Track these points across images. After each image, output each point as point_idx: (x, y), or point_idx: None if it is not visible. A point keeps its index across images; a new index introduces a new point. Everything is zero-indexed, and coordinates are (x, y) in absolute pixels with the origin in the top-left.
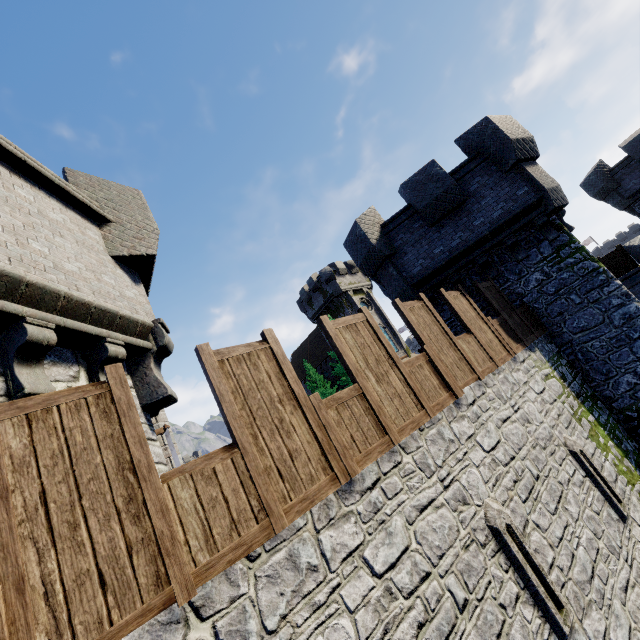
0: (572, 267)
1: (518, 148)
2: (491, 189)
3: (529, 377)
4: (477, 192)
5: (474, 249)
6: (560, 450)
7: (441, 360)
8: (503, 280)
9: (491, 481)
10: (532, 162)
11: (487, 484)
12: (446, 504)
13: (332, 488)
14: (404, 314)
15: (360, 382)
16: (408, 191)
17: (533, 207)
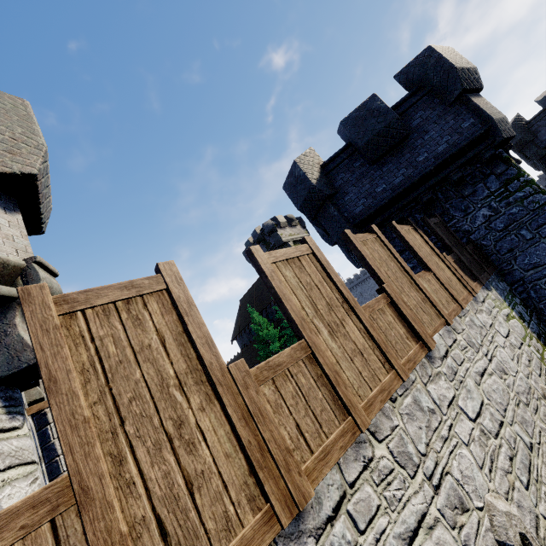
0: (522, 201)
1: (463, 77)
2: (435, 123)
3: (493, 319)
4: (420, 127)
5: (418, 186)
6: (542, 405)
7: (405, 302)
8: (448, 217)
9: (486, 464)
10: (476, 94)
11: (483, 470)
12: (441, 518)
13: (266, 538)
14: (357, 247)
15: (308, 337)
16: (348, 127)
17: (480, 139)
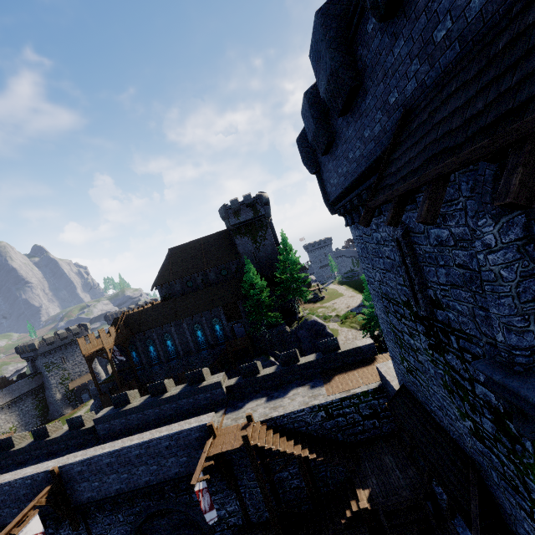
0: None
1: None
2: None
3: None
4: None
5: None
6: None
7: None
8: None
9: None
10: None
11: None
12: None
13: None
14: None
15: None
16: None
17: None
